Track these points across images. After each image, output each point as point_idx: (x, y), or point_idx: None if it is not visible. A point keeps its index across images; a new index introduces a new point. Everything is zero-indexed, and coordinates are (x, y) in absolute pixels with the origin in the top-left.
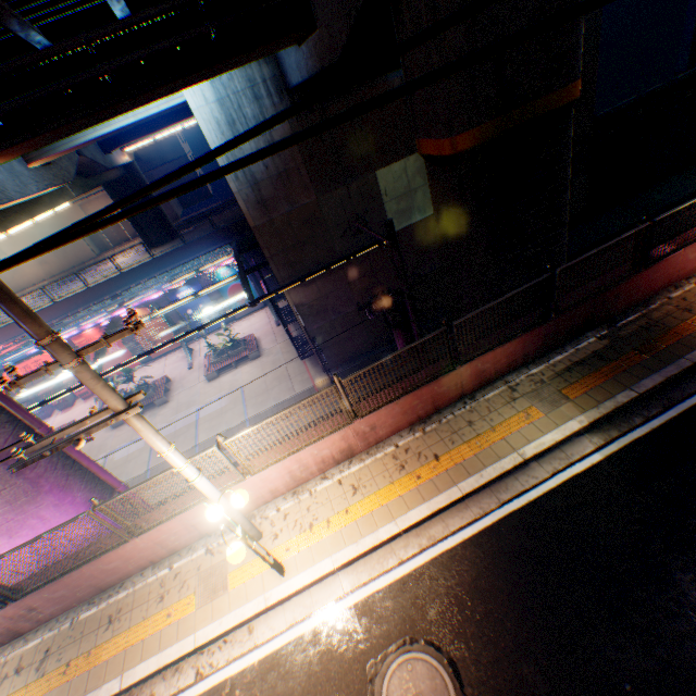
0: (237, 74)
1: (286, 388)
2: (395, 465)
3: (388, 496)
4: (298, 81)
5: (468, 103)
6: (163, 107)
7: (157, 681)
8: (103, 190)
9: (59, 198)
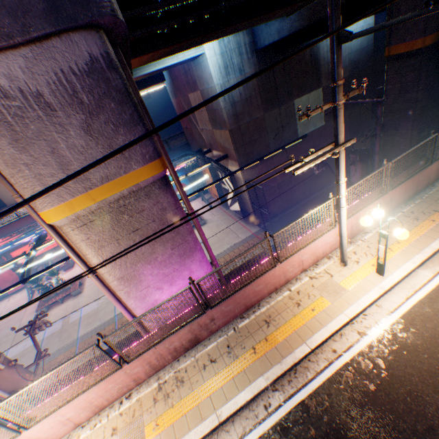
0: (232, 40)
1: (233, 237)
2: (410, 219)
3: (420, 231)
4: (273, 40)
5: (435, 19)
6: (192, 55)
7: (330, 343)
8: None
9: None
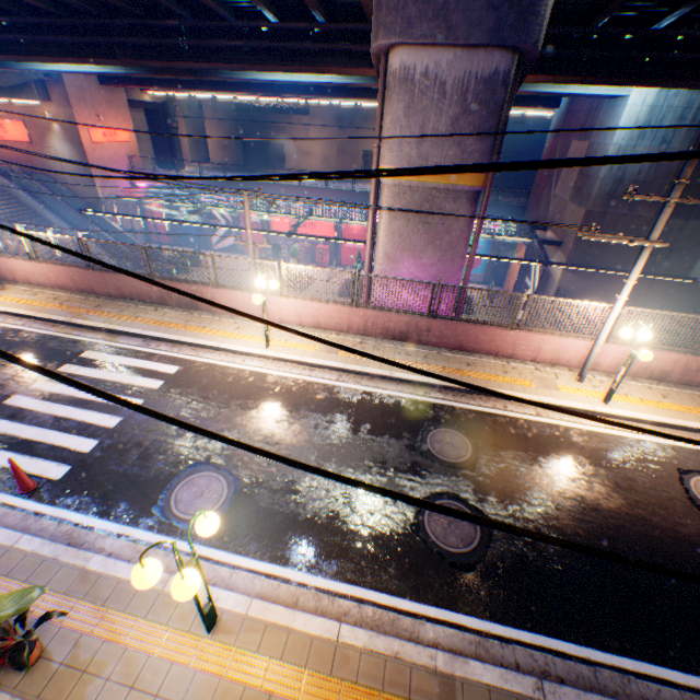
0: (682, 94)
1: None
2: None
3: (696, 411)
4: None
5: None
6: (609, 93)
7: (506, 402)
8: None
9: None
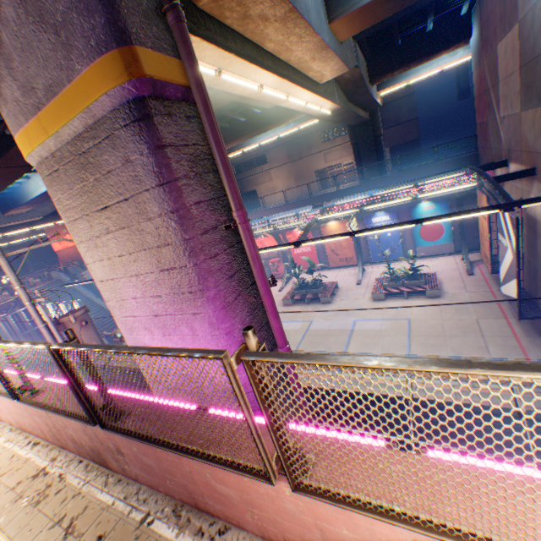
0: None
1: (473, 344)
2: None
3: None
4: None
5: None
6: None
7: None
8: (342, 144)
9: (328, 95)
